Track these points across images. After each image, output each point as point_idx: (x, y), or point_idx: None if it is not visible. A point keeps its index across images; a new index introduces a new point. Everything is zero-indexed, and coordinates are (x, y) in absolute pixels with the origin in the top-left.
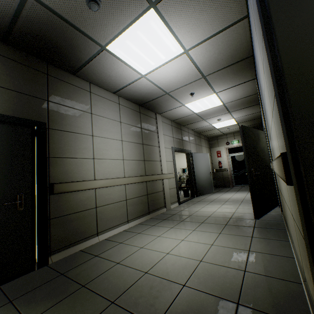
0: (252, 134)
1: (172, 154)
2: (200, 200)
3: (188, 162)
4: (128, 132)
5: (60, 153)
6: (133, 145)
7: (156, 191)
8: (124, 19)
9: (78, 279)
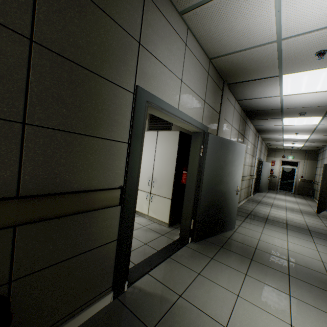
0: None
1: (257, 162)
2: (265, 196)
3: (258, 167)
4: (251, 149)
5: None
6: (251, 157)
7: (250, 185)
8: (306, 116)
9: (260, 216)
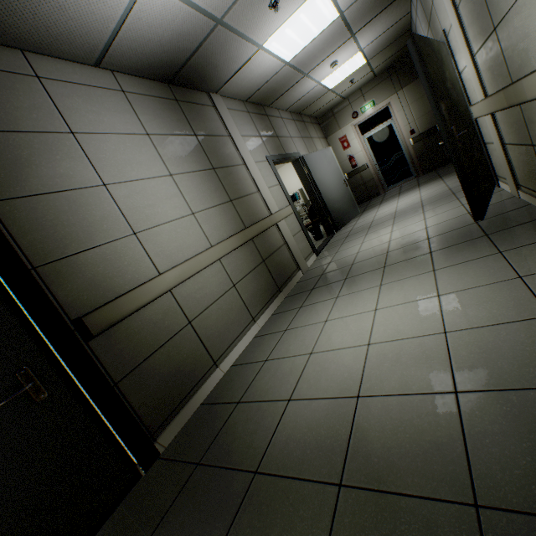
0: (432, 51)
1: (272, 170)
2: (349, 235)
3: (302, 177)
4: (175, 153)
5: (54, 250)
6: (197, 178)
7: (274, 248)
8: None
9: (236, 462)
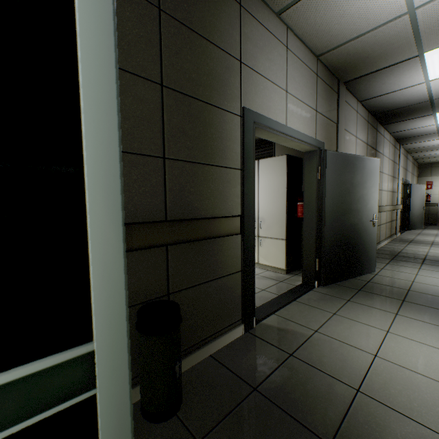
0: None
1: (401, 185)
2: (420, 234)
3: (404, 194)
4: (390, 167)
5: None
6: (390, 179)
7: (393, 219)
8: None
9: (413, 257)
